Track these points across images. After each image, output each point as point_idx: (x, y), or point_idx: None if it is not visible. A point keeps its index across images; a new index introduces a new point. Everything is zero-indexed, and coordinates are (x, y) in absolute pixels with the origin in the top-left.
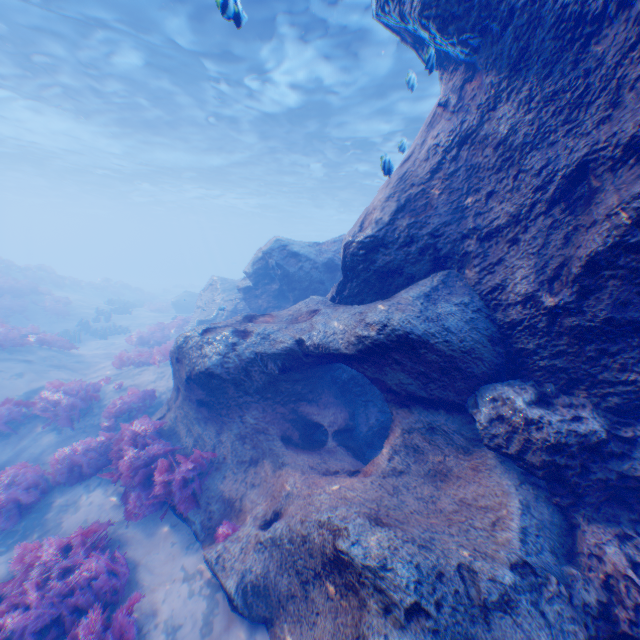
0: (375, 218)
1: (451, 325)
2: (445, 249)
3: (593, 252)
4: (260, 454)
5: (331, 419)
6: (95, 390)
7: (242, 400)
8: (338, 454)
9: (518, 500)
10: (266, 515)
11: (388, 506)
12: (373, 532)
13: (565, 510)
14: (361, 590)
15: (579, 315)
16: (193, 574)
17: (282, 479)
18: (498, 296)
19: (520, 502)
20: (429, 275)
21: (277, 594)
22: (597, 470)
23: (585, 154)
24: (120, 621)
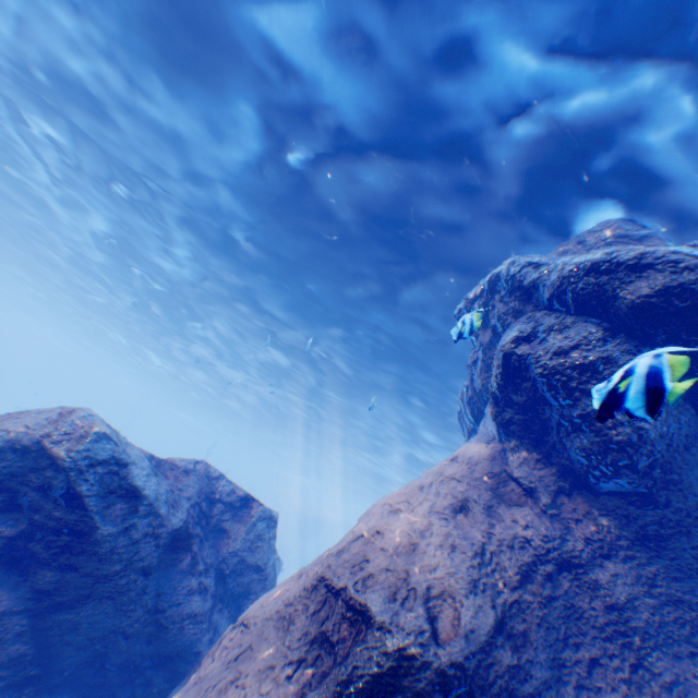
0: (466, 624)
1: None
2: None
3: None
4: None
5: None
6: None
7: None
8: None
9: None
10: None
11: None
12: None
13: None
14: None
15: None
16: None
17: None
18: None
19: None
20: None
21: None
22: None
23: None
24: None
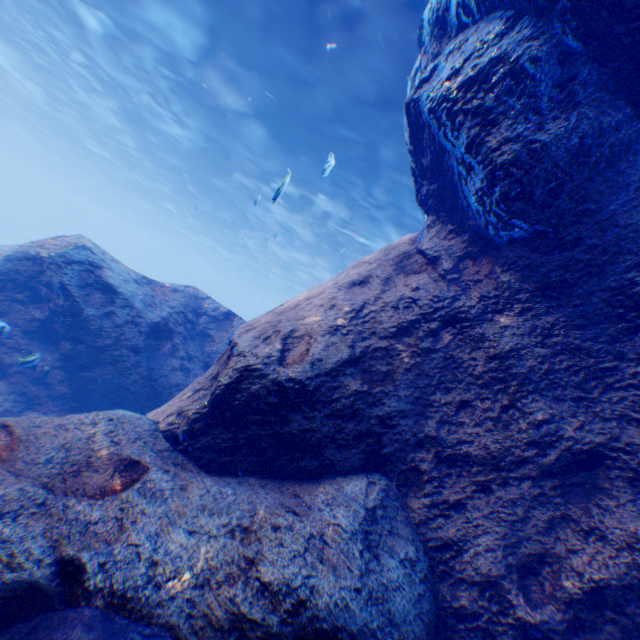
0: (314, 355)
1: (400, 612)
2: (391, 446)
3: (604, 580)
4: None
5: None
6: None
7: None
8: None
9: None
10: None
11: None
12: None
13: None
14: None
15: None
16: None
17: None
18: (451, 559)
19: None
20: (357, 474)
21: None
22: None
23: (601, 441)
24: None
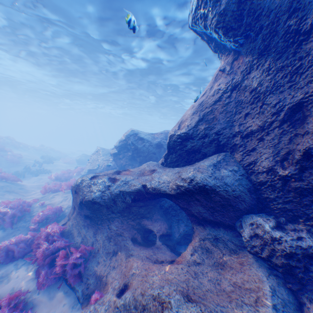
0: (186, 123)
1: (228, 182)
2: (223, 141)
3: (308, 148)
4: (119, 248)
5: (158, 228)
6: (28, 206)
7: (110, 216)
8: (162, 249)
9: (269, 286)
10: (121, 287)
11: (194, 287)
12: (187, 307)
13: (295, 292)
14: None
15: (300, 181)
16: None
17: (131, 265)
18: (253, 167)
19: (270, 287)
20: (214, 154)
21: None
22: None
23: (300, 98)
24: None
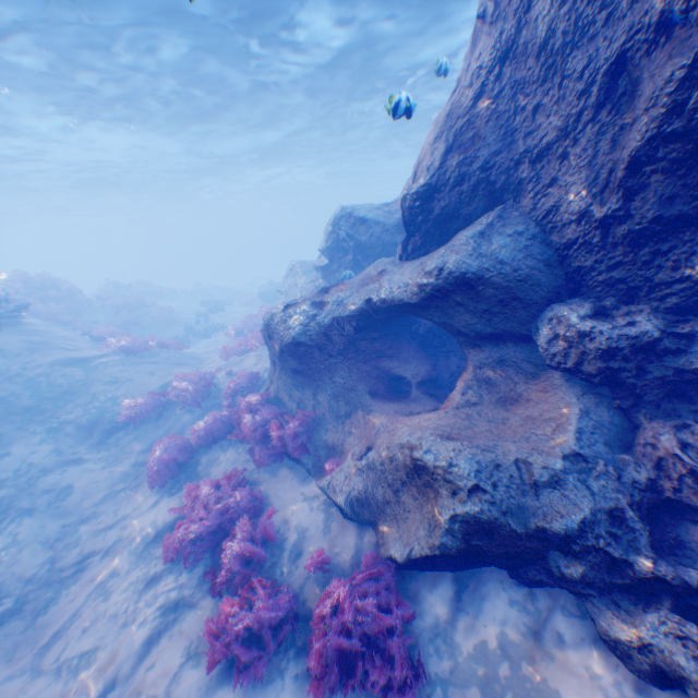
0: (424, 164)
1: (505, 258)
2: (498, 181)
3: (633, 151)
4: (352, 408)
5: (413, 372)
6: (210, 377)
7: (329, 364)
8: (422, 400)
9: (577, 408)
10: (361, 451)
11: (459, 428)
12: (441, 443)
13: (626, 412)
14: (433, 483)
15: (628, 221)
16: (311, 497)
17: (371, 423)
18: (552, 219)
19: (578, 409)
20: (486, 212)
21: (375, 502)
22: (653, 370)
23: (622, 42)
24: (263, 525)
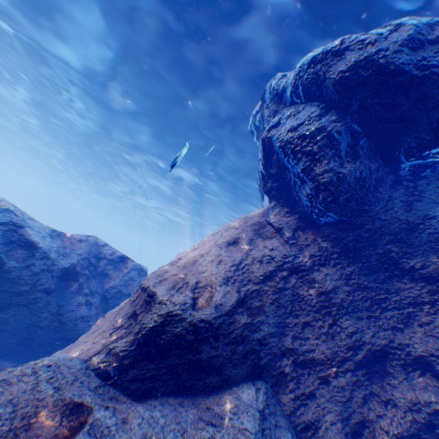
0: (215, 299)
1: None
2: (266, 359)
3: (400, 433)
4: None
5: None
6: None
7: None
8: None
9: None
10: None
11: None
12: None
13: None
14: None
15: None
16: None
17: None
18: (312, 436)
19: None
20: (246, 383)
21: None
22: None
23: (384, 342)
24: None
